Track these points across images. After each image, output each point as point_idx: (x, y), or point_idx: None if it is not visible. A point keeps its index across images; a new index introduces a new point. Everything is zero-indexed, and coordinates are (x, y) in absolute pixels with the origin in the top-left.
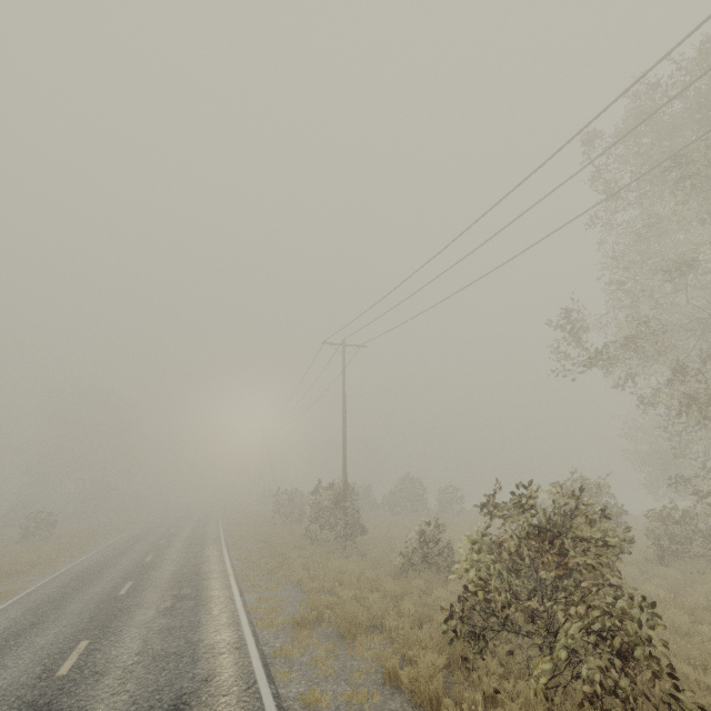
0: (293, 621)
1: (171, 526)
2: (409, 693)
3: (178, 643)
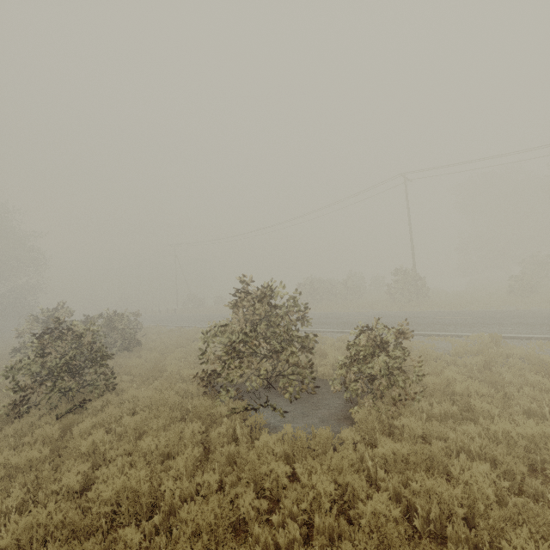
0: None
1: (211, 318)
2: None
3: None
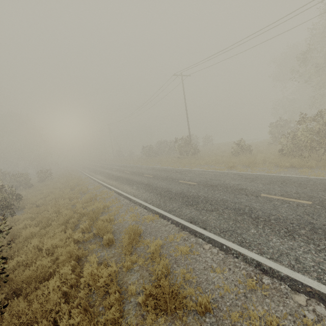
0: (229, 167)
1: (98, 167)
2: (290, 168)
3: (210, 175)
